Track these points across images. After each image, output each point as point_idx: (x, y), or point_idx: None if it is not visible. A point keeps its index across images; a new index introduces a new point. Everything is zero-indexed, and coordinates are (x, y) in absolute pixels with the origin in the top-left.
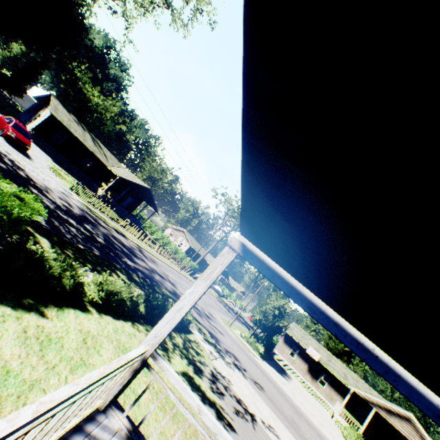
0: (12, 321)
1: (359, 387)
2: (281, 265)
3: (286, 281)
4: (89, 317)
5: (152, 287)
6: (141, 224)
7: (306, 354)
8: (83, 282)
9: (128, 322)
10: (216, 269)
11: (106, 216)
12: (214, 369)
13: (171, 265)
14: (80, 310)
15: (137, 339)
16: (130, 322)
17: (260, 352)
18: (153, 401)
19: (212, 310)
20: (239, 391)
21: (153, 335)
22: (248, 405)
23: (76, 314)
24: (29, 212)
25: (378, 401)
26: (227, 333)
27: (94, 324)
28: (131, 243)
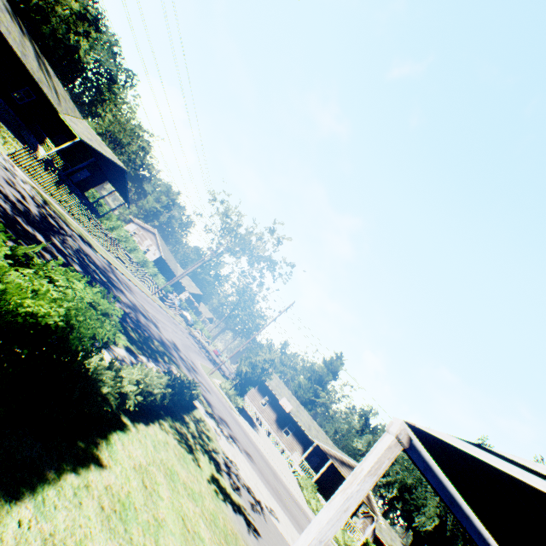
0: (86, 497)
1: (319, 437)
2: (440, 464)
3: (435, 474)
4: (131, 439)
5: (148, 344)
6: (100, 216)
7: (278, 404)
8: (127, 392)
9: (156, 423)
10: (383, 464)
11: (63, 208)
12: (224, 454)
13: (143, 287)
14: (120, 430)
15: (171, 448)
16: (157, 421)
17: (239, 406)
18: (213, 539)
19: (192, 355)
20: (245, 475)
21: (318, 539)
22: (254, 491)
23: (121, 440)
24: (112, 330)
25: (336, 454)
26: (211, 388)
27: (138, 447)
28: (101, 259)
